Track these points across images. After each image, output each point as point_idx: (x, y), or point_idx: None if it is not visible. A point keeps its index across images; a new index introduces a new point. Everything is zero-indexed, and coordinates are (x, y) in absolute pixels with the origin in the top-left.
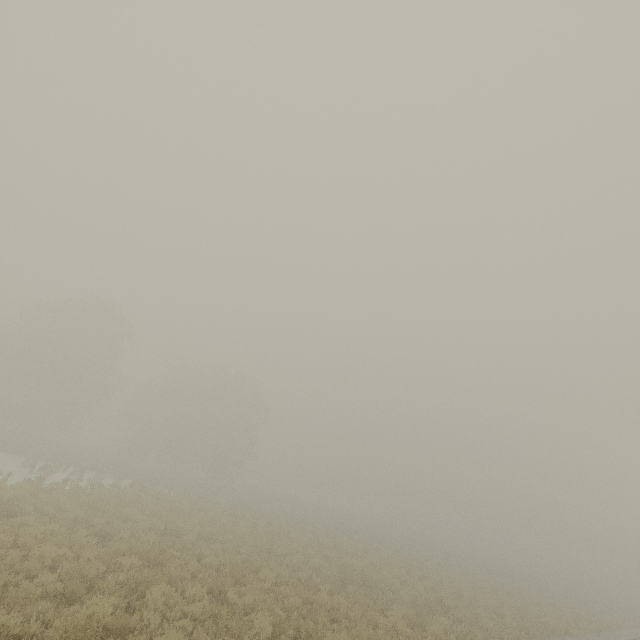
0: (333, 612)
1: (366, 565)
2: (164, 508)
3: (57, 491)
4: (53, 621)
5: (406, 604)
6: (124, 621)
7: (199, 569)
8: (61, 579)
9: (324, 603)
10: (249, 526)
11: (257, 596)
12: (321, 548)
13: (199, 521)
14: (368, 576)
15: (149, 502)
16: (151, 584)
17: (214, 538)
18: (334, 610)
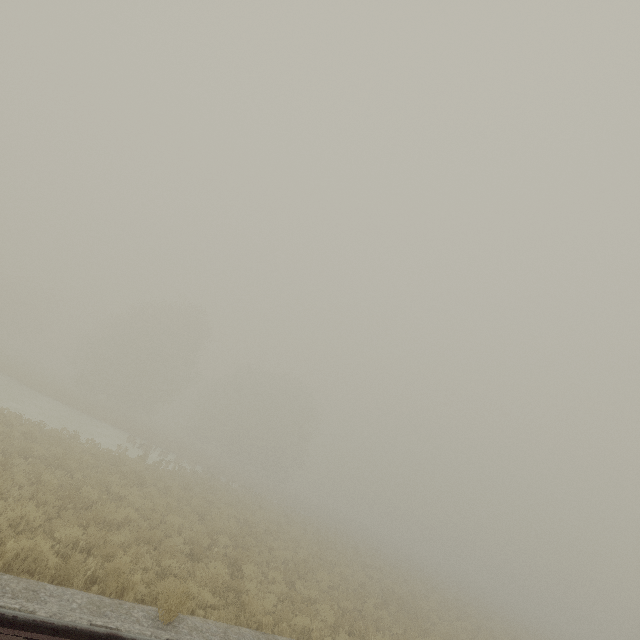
0: (378, 623)
1: (406, 592)
2: (234, 499)
3: (161, 470)
4: (193, 571)
5: (443, 637)
6: (237, 583)
7: (271, 559)
8: (184, 542)
9: (371, 613)
10: (300, 531)
11: (317, 592)
12: (364, 566)
13: (261, 517)
14: (407, 603)
15: (223, 492)
16: (244, 561)
17: (277, 535)
18: (378, 622)
